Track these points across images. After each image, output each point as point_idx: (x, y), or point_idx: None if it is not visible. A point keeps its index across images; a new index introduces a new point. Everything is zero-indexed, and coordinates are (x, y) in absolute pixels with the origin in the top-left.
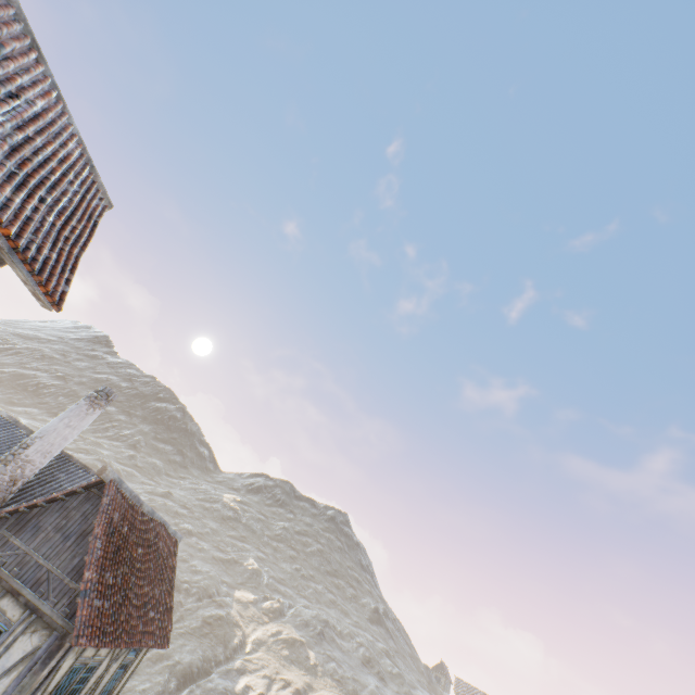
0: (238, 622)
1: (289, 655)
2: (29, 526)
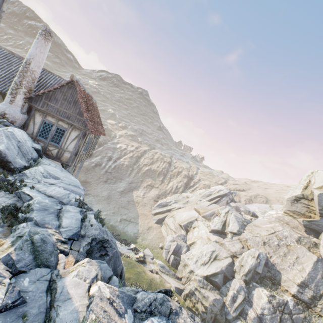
0: (112, 130)
1: (132, 139)
2: (52, 99)
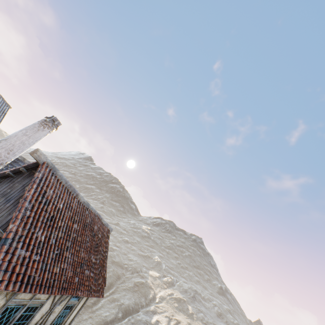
0: (151, 286)
1: (178, 306)
2: None
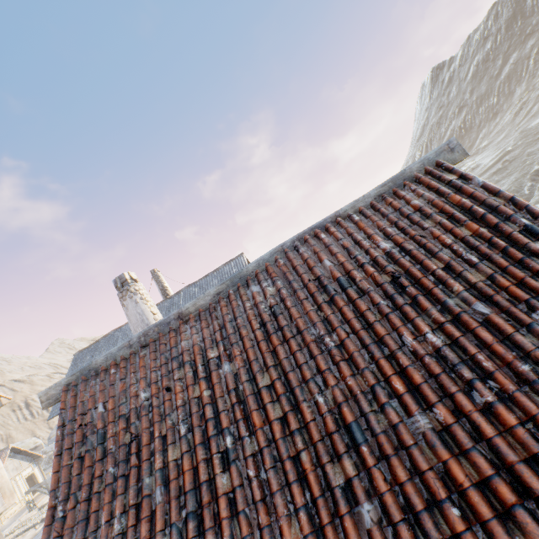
0: None
1: None
2: None
